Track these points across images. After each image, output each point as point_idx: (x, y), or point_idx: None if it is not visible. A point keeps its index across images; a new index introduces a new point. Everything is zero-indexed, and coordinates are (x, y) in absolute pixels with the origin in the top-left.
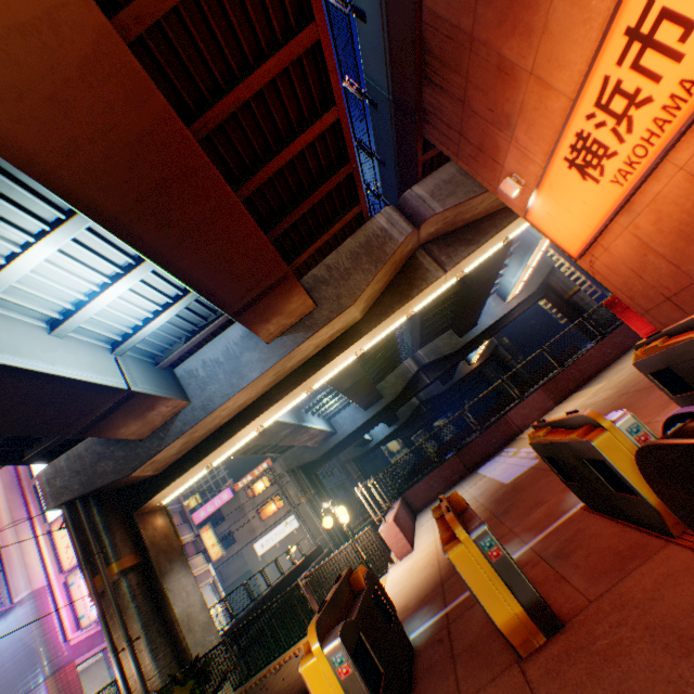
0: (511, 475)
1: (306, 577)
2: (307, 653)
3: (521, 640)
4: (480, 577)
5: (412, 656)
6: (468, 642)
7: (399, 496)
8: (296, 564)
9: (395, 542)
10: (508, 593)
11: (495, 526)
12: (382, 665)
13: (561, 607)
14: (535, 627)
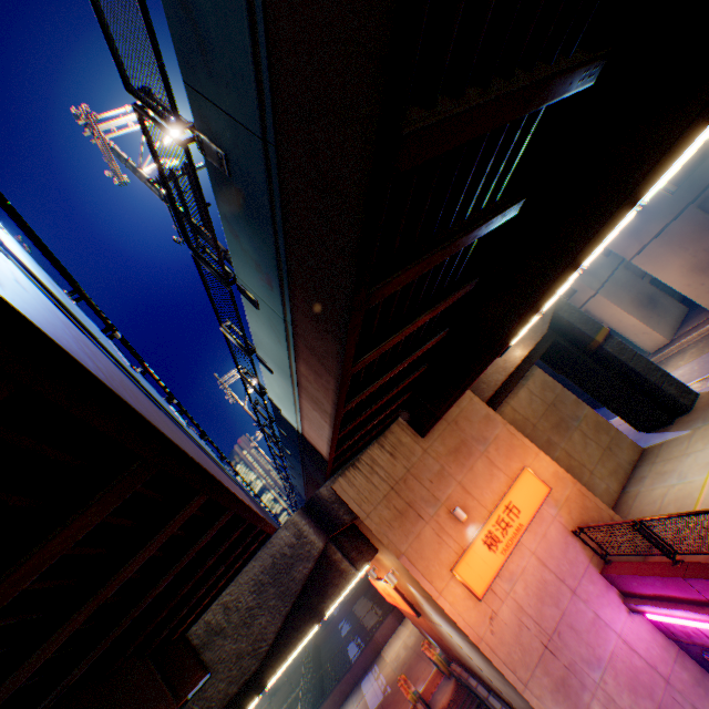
0: (373, 704)
1: None
2: None
3: None
4: None
5: None
6: None
7: None
8: None
9: None
10: None
11: None
12: None
13: None
14: None
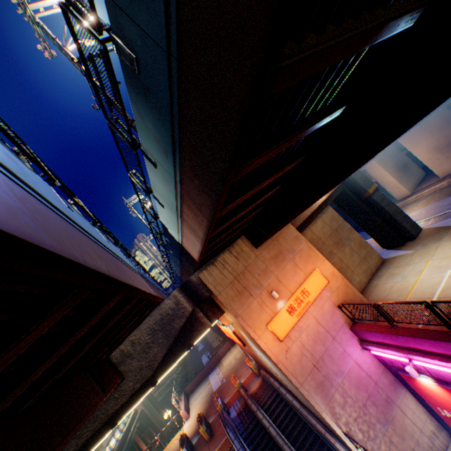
0: (215, 387)
1: (159, 435)
2: (180, 450)
3: (208, 438)
4: (203, 431)
5: (194, 446)
6: (203, 440)
7: (183, 390)
8: (128, 424)
9: (185, 415)
10: (207, 432)
11: (209, 410)
12: (190, 449)
13: (214, 431)
14: (210, 436)
